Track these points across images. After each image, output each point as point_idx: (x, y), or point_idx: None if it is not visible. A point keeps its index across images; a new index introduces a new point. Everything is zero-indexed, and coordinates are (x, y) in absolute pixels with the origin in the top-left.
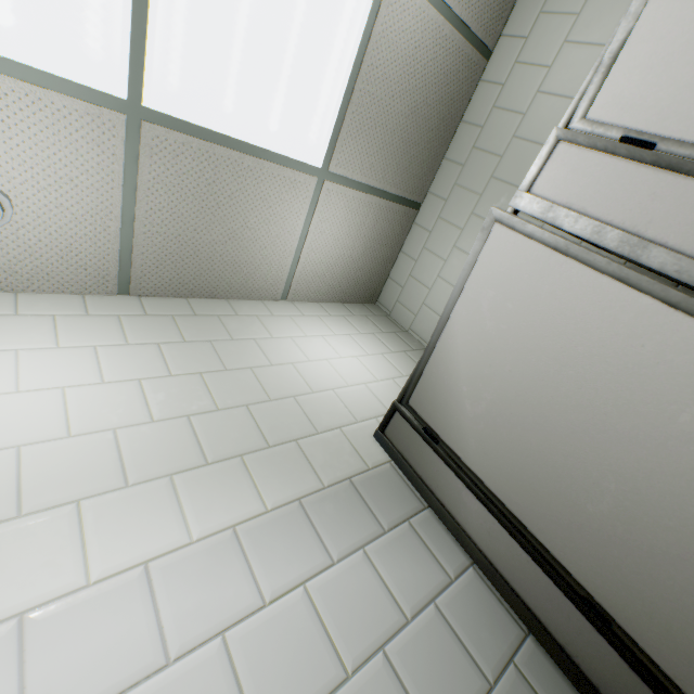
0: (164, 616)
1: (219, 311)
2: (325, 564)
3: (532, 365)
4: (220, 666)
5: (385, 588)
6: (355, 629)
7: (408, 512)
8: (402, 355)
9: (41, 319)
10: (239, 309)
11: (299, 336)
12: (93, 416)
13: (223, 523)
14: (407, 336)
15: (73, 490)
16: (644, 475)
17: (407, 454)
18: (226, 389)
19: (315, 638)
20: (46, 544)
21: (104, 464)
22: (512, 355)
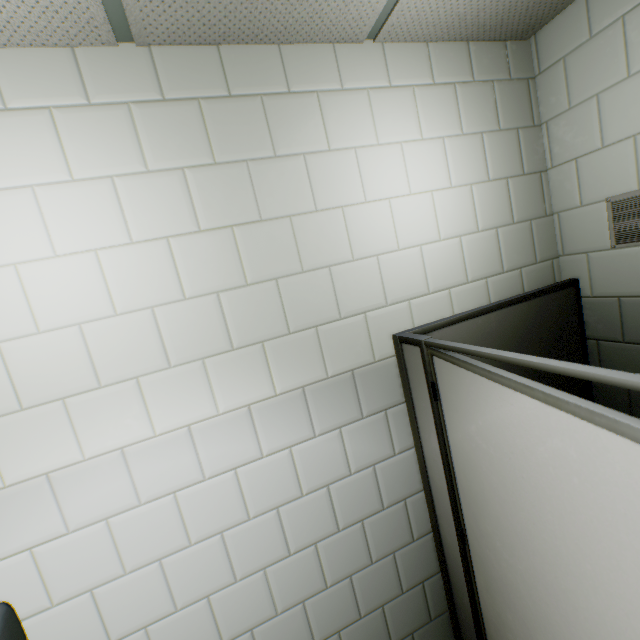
0: (201, 457)
1: (264, 84)
2: (309, 437)
3: (542, 506)
4: (233, 483)
5: (344, 455)
6: (315, 475)
7: (389, 404)
8: (500, 186)
9: (37, 118)
10: (293, 75)
11: (368, 146)
12: (131, 291)
13: (242, 402)
14: (531, 140)
15: (131, 368)
16: (541, 597)
17: (410, 374)
18: (257, 254)
19: (289, 476)
20: (124, 408)
21: (150, 346)
22: (535, 481)
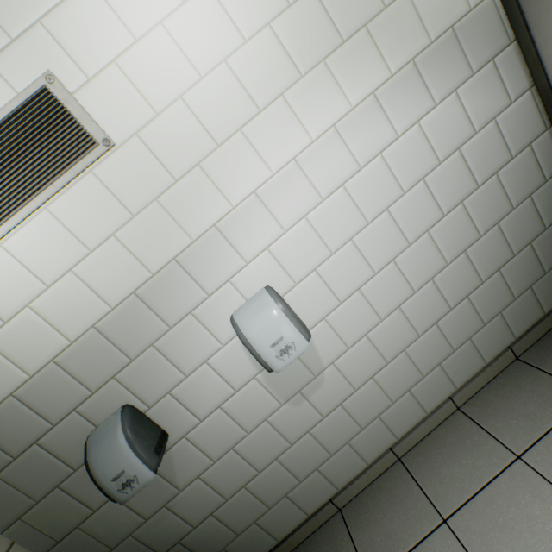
0: (352, 150)
1: None
2: (430, 108)
3: None
4: (382, 167)
5: (466, 116)
6: (445, 142)
7: (494, 52)
8: None
9: None
10: None
11: None
12: (248, 15)
13: (366, 92)
14: None
15: (275, 88)
16: None
17: None
18: None
19: (424, 149)
20: (282, 125)
21: (280, 62)
22: None
